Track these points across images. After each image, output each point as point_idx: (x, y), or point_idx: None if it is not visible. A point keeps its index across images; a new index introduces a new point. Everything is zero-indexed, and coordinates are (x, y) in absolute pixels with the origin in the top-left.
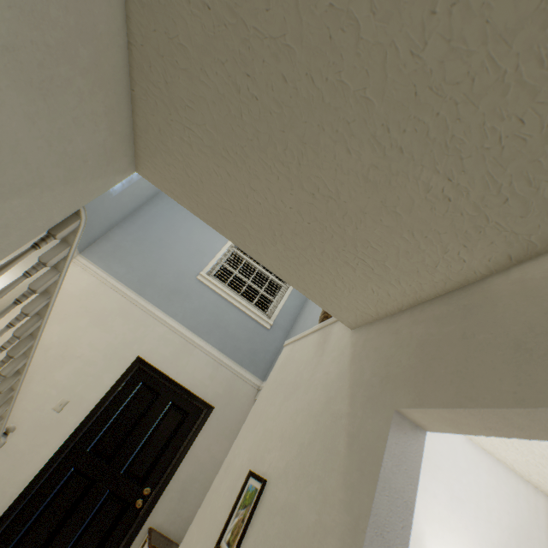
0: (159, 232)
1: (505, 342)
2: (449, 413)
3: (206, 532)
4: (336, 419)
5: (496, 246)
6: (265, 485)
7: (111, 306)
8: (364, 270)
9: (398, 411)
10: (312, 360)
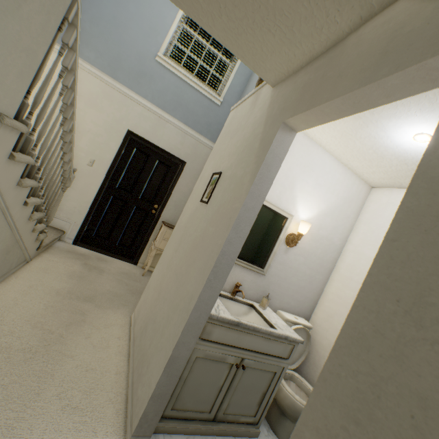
0: (110, 8)
1: (336, 75)
2: (303, 116)
3: (195, 201)
4: (256, 137)
5: (354, 10)
6: (221, 175)
7: (95, 90)
8: (280, 36)
9: (284, 123)
10: (248, 113)
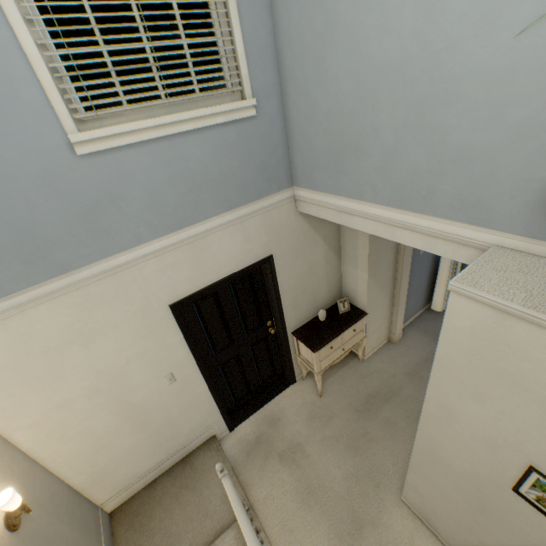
0: None
1: None
2: None
3: (468, 455)
4: None
5: None
6: None
7: (65, 318)
8: None
9: None
10: None
